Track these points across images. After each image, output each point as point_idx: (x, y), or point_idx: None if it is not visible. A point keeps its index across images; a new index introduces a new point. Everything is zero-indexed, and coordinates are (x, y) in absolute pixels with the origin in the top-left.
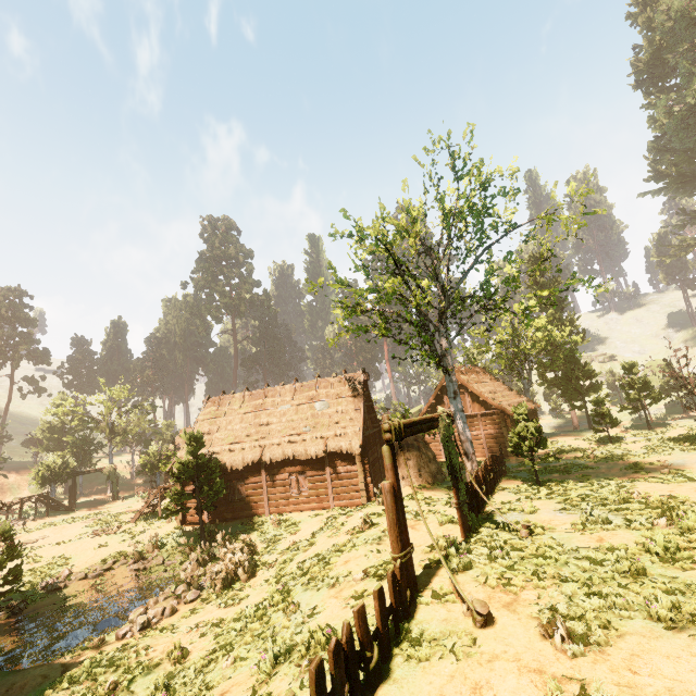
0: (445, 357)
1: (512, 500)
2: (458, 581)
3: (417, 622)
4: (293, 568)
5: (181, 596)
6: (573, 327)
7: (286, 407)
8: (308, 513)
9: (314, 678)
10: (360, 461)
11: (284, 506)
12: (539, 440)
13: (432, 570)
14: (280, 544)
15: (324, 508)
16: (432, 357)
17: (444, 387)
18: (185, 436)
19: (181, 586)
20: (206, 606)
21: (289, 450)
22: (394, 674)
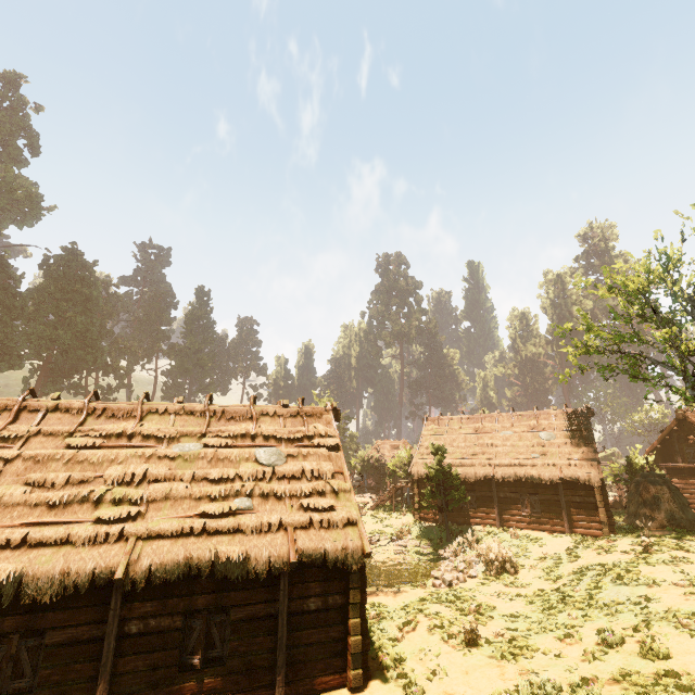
0: None
1: None
2: None
3: None
4: (573, 570)
5: (463, 571)
6: None
7: (508, 433)
8: (543, 533)
9: None
10: (600, 494)
11: (515, 522)
12: None
13: None
14: (529, 552)
15: (558, 532)
16: None
17: (673, 432)
18: (431, 447)
19: (461, 563)
20: (490, 583)
21: (521, 472)
22: None
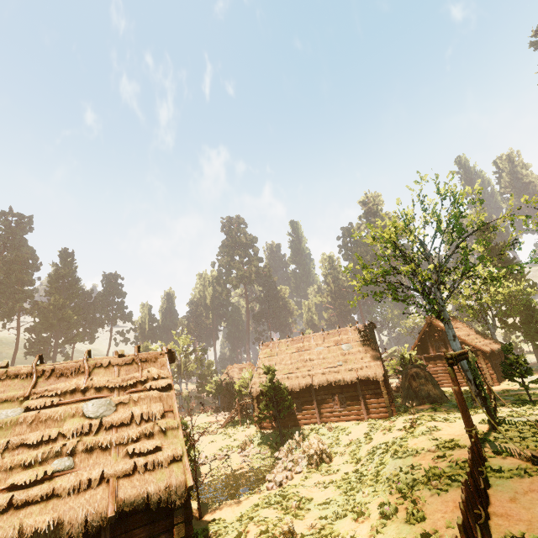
0: (442, 312)
1: (517, 410)
2: (507, 448)
3: (493, 465)
4: (368, 451)
5: (291, 469)
6: (524, 281)
7: (320, 348)
8: (349, 423)
9: (471, 467)
10: (384, 386)
11: (330, 417)
12: (526, 370)
13: (484, 444)
14: (340, 441)
15: (360, 419)
16: (434, 312)
17: (426, 332)
18: (264, 368)
19: (290, 463)
20: (311, 475)
21: (331, 378)
22: (495, 483)
